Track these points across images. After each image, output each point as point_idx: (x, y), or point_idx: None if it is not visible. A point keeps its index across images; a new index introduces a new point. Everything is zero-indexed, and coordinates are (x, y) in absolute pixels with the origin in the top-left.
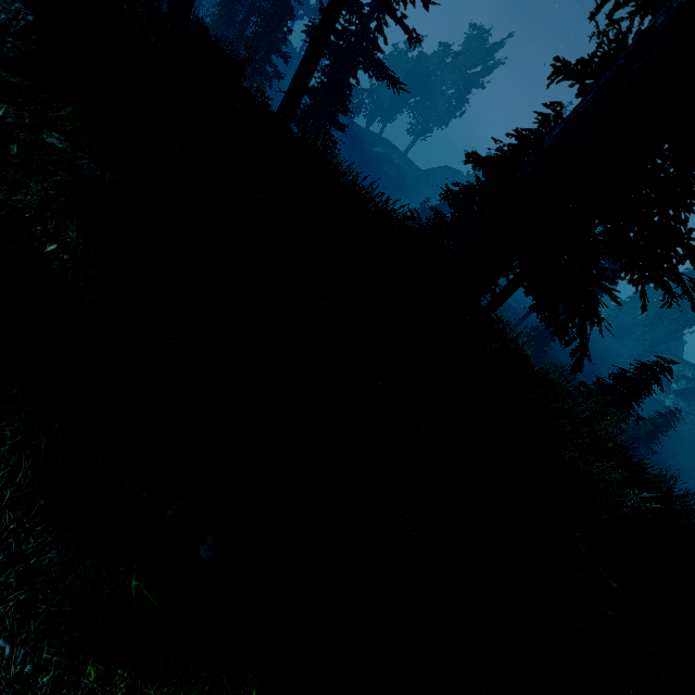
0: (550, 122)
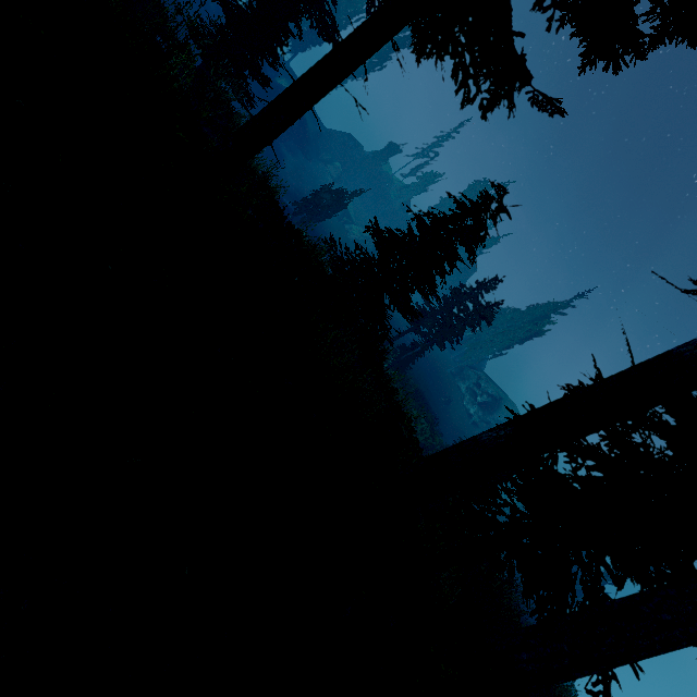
0: (491, 202)
